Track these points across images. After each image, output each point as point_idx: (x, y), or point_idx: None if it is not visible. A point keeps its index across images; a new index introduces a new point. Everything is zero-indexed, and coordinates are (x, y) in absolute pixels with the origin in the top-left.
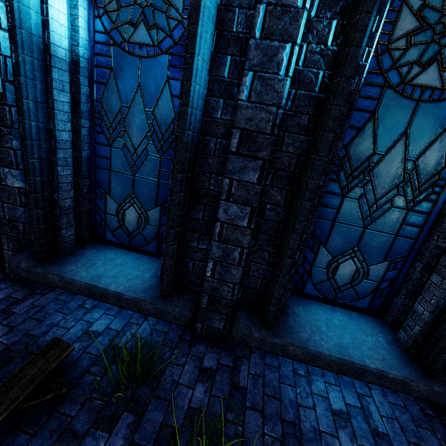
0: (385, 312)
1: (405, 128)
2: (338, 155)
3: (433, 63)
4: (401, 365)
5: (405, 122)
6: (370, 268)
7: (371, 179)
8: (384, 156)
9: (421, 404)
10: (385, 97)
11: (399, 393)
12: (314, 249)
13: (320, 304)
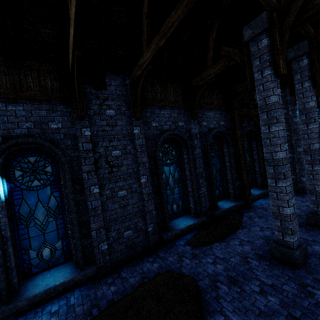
0: (72, 257)
1: (38, 198)
2: (16, 216)
3: (35, 180)
4: (72, 274)
5: (36, 197)
6: (55, 245)
7: (35, 217)
8: (35, 208)
9: (95, 281)
10: (24, 193)
11: (87, 283)
12: (27, 253)
13: (43, 273)
